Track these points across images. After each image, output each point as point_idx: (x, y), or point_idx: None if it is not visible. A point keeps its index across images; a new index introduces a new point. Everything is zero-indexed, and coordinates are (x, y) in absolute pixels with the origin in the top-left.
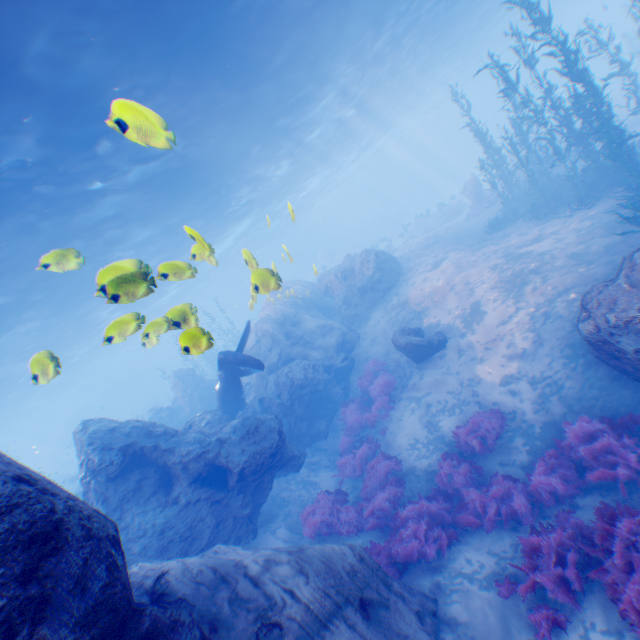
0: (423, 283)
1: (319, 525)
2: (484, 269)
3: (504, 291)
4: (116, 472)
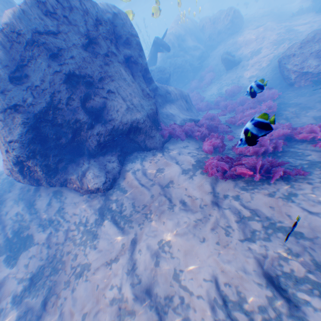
0: (246, 35)
1: None
2: (273, 34)
3: (273, 45)
4: None
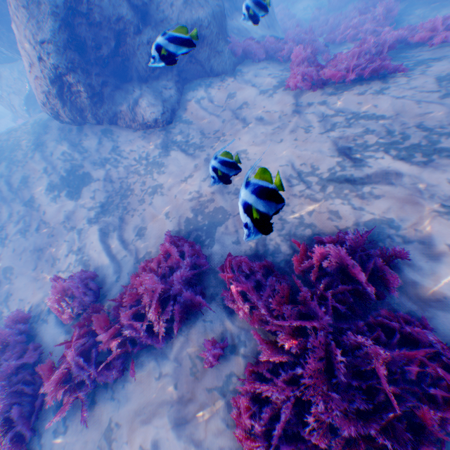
0: None
1: None
2: None
3: None
4: None
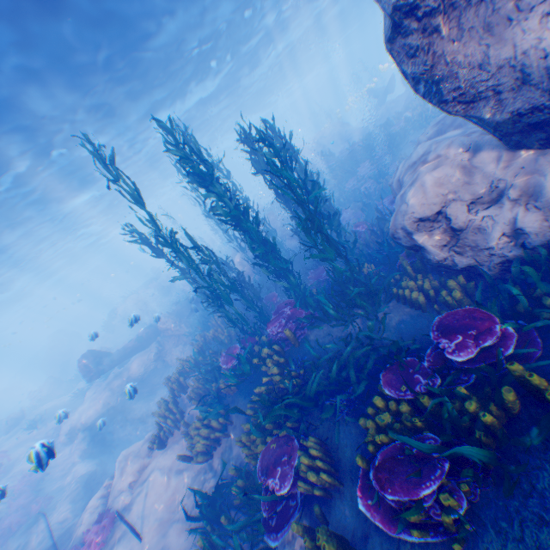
0: None
1: None
2: None
3: None
4: None
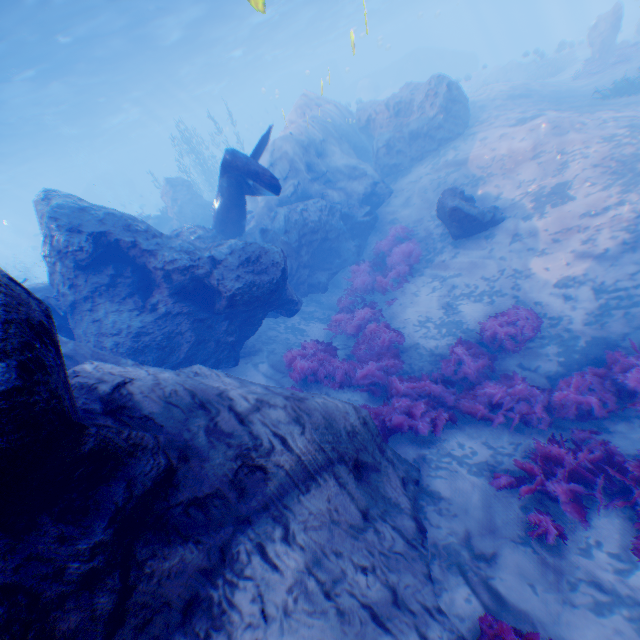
0: (499, 143)
1: (305, 372)
2: (594, 141)
3: (612, 176)
4: (86, 261)
